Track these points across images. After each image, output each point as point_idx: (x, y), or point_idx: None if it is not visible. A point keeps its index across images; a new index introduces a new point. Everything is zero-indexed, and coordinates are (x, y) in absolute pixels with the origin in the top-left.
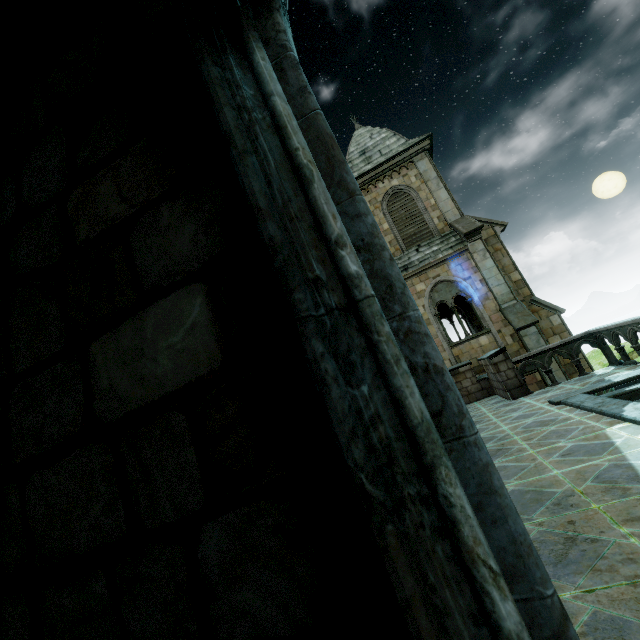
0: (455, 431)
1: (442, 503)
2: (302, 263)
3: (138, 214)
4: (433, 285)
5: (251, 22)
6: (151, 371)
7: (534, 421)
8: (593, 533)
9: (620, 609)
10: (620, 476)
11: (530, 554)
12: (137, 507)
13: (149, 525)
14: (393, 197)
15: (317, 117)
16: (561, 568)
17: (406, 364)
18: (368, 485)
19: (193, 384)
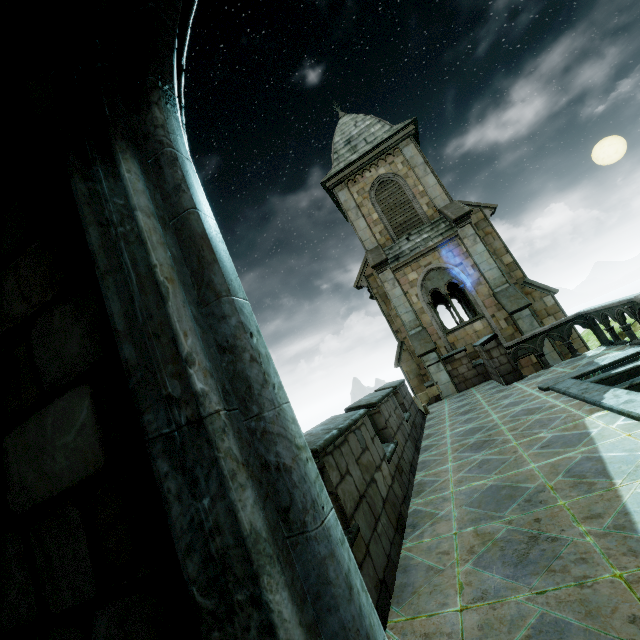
0: (300, 526)
1: (265, 607)
2: (158, 380)
3: (35, 315)
4: (425, 273)
5: (119, 130)
6: (51, 468)
7: (522, 409)
8: (555, 531)
9: (564, 611)
10: (589, 470)
11: (356, 639)
12: (44, 593)
13: (53, 610)
14: (381, 186)
15: (189, 217)
16: (520, 569)
17: (244, 476)
18: (199, 597)
19: (85, 481)
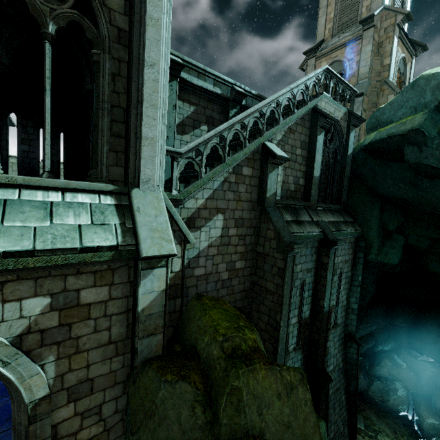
0: None
1: None
2: None
3: None
4: (330, 63)
5: None
6: None
7: None
8: None
9: None
10: None
11: None
12: None
13: None
14: None
15: None
16: None
17: None
18: None
19: None
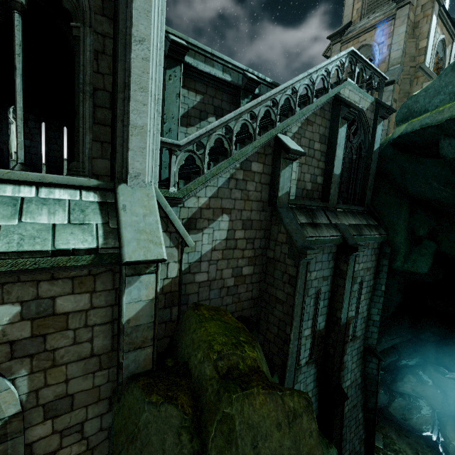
0: None
1: None
2: None
3: None
4: (357, 48)
5: None
6: None
7: None
8: None
9: None
10: None
11: None
12: None
13: None
14: None
15: None
16: None
17: None
18: None
19: None
